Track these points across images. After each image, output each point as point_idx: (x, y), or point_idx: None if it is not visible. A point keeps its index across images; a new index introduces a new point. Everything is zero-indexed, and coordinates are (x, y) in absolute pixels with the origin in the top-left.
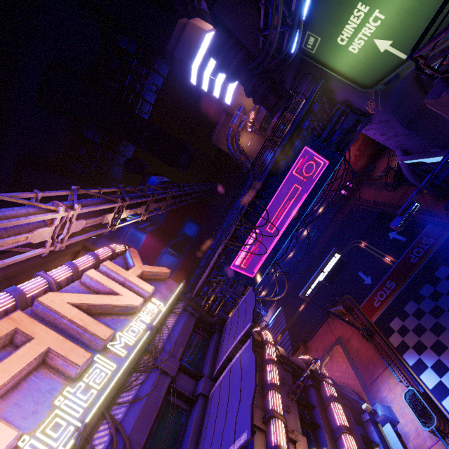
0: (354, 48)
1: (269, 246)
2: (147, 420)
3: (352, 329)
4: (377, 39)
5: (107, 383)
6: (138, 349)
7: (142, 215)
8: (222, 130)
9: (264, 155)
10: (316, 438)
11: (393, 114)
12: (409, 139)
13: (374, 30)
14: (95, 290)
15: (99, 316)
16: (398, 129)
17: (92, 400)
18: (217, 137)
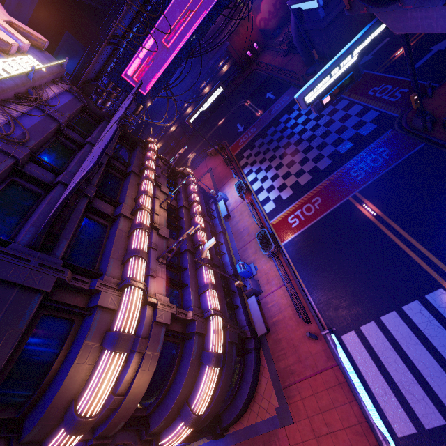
0: None
1: (164, 64)
2: (40, 133)
3: (220, 161)
4: None
5: None
6: (21, 73)
7: None
8: None
9: None
10: (176, 196)
11: None
12: None
13: None
14: None
15: None
16: None
17: None
18: None
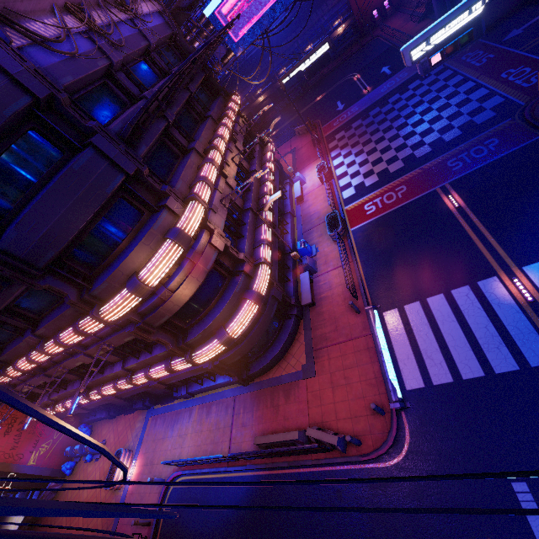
0: None
1: (268, 2)
2: (131, 46)
3: (307, 142)
4: None
5: None
6: None
7: None
8: None
9: None
10: (250, 161)
11: None
12: None
13: None
14: None
15: None
16: None
17: None
18: None
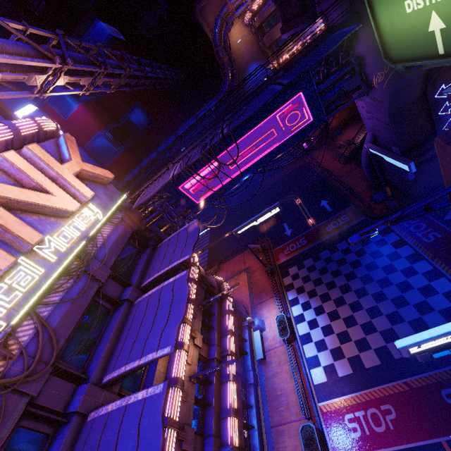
0: (410, 5)
1: (223, 181)
2: (73, 318)
3: (260, 264)
4: (436, 12)
5: (34, 286)
6: (71, 258)
7: (84, 88)
8: (213, 2)
9: (249, 65)
10: (208, 334)
11: (390, 98)
12: (384, 129)
13: (442, 0)
14: (17, 179)
15: (22, 212)
16: (383, 115)
17: (16, 302)
18: (204, 10)
